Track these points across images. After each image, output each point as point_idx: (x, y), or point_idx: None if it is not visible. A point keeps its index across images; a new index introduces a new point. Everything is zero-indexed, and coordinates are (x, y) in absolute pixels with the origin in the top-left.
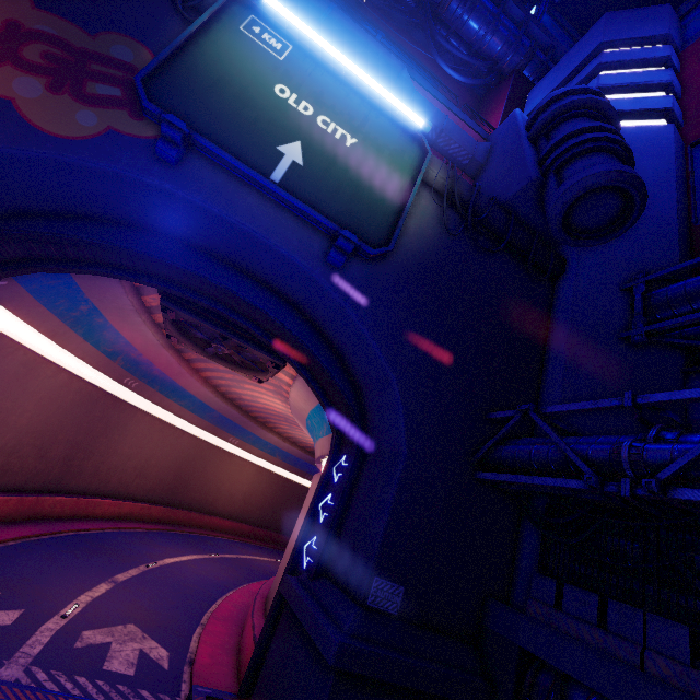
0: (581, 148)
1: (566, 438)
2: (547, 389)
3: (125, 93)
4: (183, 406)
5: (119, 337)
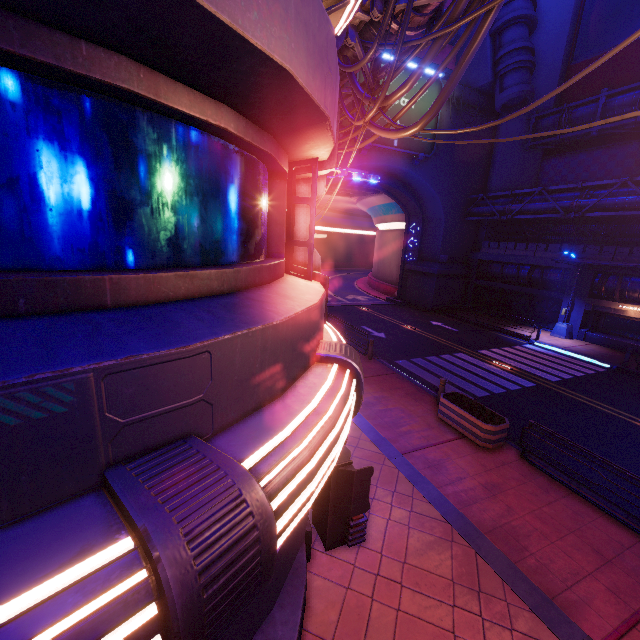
0: (511, 67)
1: (494, 201)
2: (491, 177)
3: (343, 134)
4: None
5: None
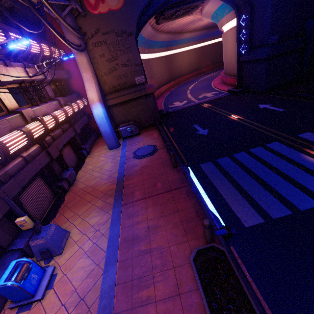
0: None
1: None
2: None
3: None
4: (157, 48)
5: (142, 38)
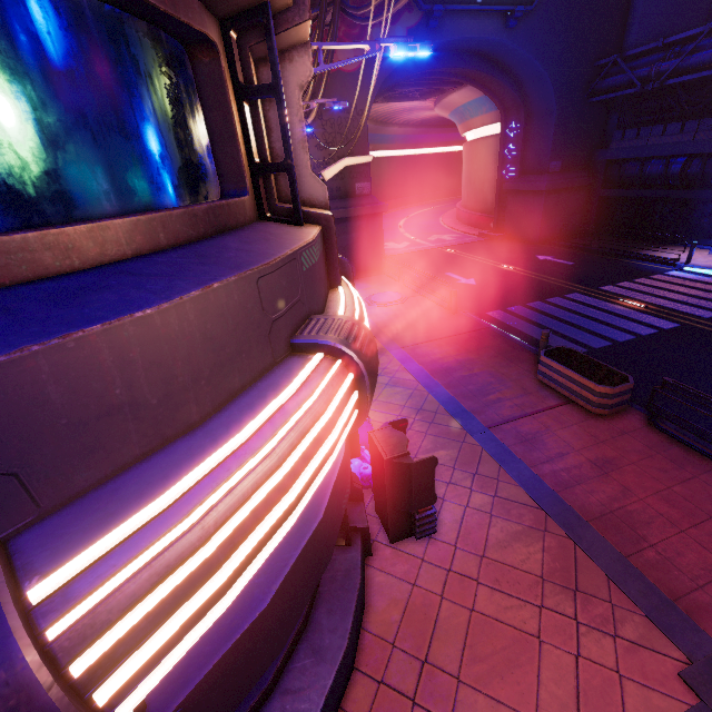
0: None
1: (635, 62)
2: (631, 24)
3: None
4: None
5: None
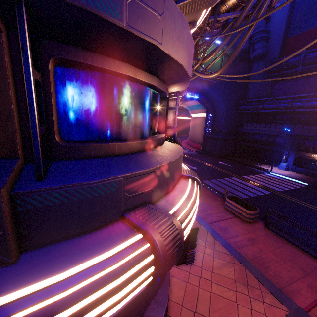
0: (258, 39)
1: (250, 103)
2: (248, 92)
3: None
4: None
5: None
